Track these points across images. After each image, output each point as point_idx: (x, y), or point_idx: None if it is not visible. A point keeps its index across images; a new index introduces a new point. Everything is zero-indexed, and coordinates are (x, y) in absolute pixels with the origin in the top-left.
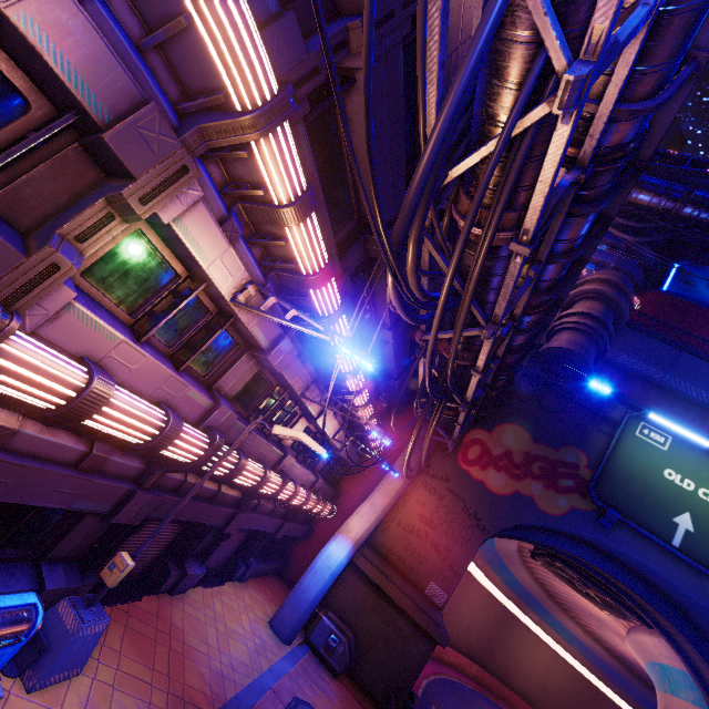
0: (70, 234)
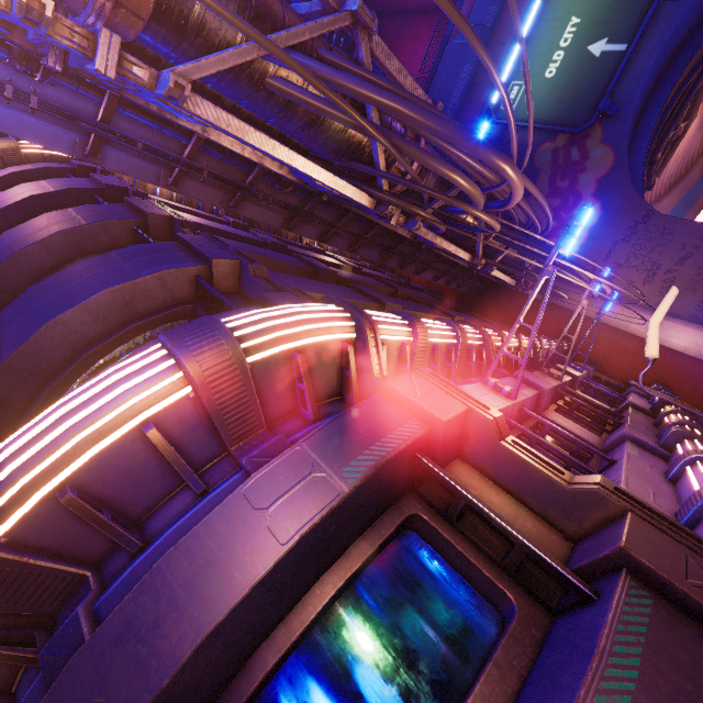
0: (561, 478)
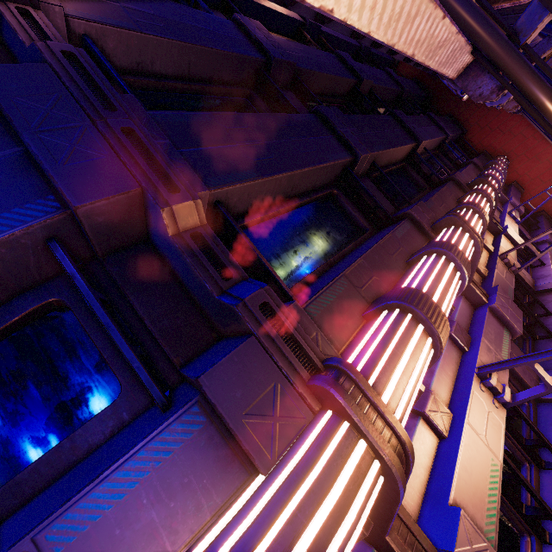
0: None
